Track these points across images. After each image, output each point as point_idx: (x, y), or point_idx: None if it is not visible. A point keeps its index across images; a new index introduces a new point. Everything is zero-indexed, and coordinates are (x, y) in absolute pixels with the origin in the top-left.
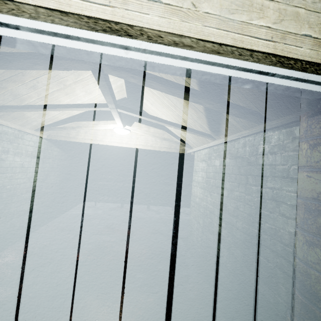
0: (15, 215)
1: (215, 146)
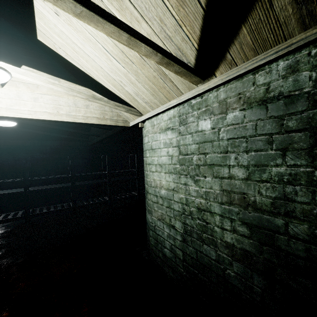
0: None
1: (196, 97)
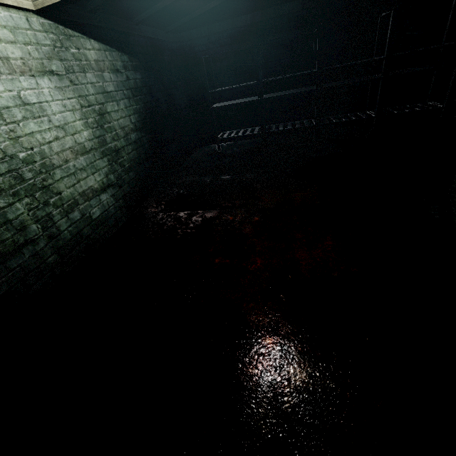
0: (80, 199)
1: None
